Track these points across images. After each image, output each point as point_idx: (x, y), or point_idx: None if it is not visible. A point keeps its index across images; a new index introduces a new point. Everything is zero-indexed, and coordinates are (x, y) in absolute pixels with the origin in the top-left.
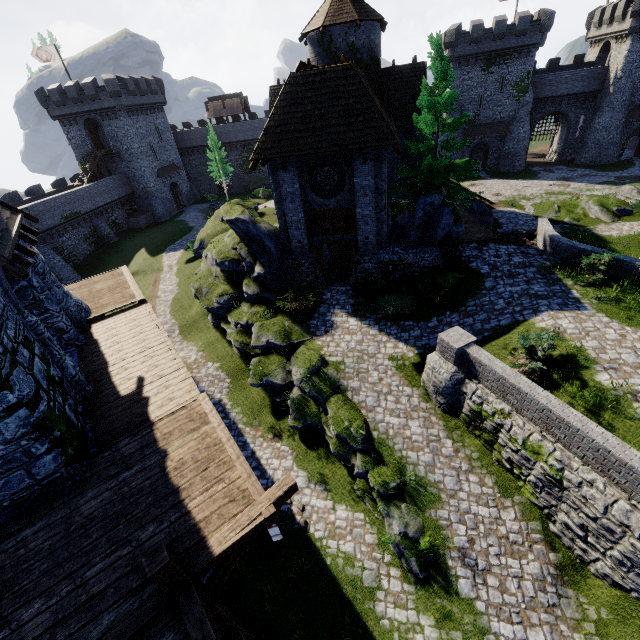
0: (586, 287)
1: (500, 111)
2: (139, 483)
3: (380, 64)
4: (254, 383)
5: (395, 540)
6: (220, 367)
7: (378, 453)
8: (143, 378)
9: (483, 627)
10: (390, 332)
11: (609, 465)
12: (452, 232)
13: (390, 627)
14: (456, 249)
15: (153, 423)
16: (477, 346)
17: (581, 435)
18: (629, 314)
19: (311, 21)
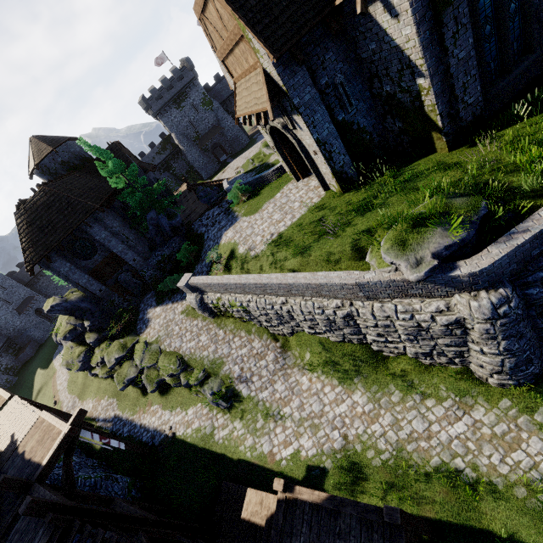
0: (241, 206)
1: (208, 122)
2: (12, 474)
3: (92, 158)
4: (121, 388)
5: (211, 400)
6: (108, 397)
7: (191, 366)
8: (14, 433)
9: (256, 402)
10: (177, 299)
11: (243, 289)
12: (174, 224)
13: (223, 441)
14: (190, 229)
15: (18, 446)
16: (194, 277)
17: (230, 285)
18: (254, 208)
19: (29, 165)
